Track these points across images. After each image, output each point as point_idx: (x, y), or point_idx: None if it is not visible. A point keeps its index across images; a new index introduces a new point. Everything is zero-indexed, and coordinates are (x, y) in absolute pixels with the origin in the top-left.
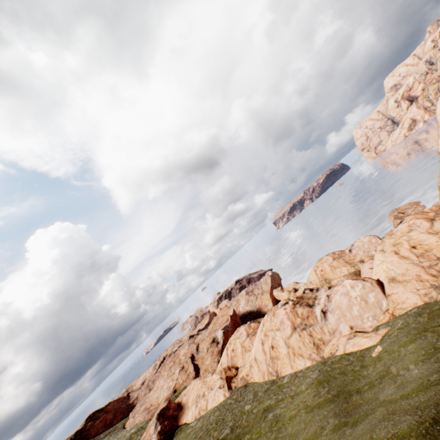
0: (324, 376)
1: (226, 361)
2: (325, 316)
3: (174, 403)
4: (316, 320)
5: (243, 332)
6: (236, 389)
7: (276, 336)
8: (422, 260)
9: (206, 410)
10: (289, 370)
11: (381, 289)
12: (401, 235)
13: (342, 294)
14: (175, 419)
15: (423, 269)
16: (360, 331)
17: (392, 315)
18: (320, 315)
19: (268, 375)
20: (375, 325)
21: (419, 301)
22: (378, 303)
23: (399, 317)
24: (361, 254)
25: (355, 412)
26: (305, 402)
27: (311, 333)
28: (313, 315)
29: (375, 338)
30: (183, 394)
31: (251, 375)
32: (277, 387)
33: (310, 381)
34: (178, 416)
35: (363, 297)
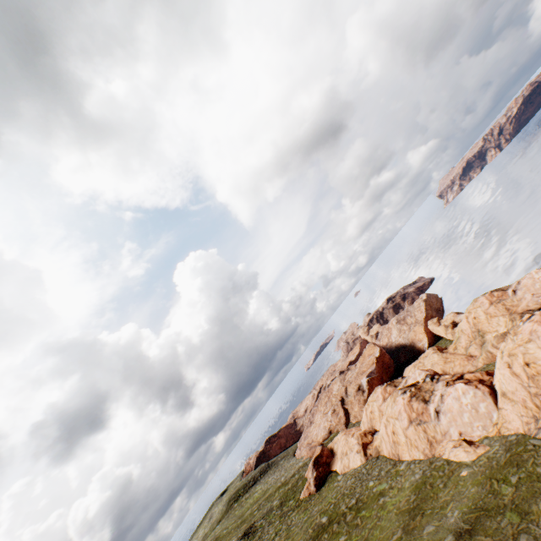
0: (421, 481)
1: (366, 421)
2: (438, 416)
3: (327, 450)
4: (430, 417)
5: (379, 396)
6: (370, 457)
7: (395, 424)
8: (531, 384)
9: (348, 468)
10: (407, 457)
11: (494, 399)
12: (519, 343)
13: (454, 398)
14: (328, 465)
15: (529, 395)
16: (466, 440)
17: (498, 432)
18: (433, 414)
19: (392, 455)
20: (483, 435)
21: (520, 427)
22: (488, 414)
23: (500, 439)
24: (527, 299)
25: (410, 533)
26: (399, 503)
27: (425, 429)
28: (427, 413)
29: (471, 457)
30: (334, 442)
31: (382, 448)
32: (394, 472)
33: (412, 481)
34: (330, 463)
35: (473, 405)
